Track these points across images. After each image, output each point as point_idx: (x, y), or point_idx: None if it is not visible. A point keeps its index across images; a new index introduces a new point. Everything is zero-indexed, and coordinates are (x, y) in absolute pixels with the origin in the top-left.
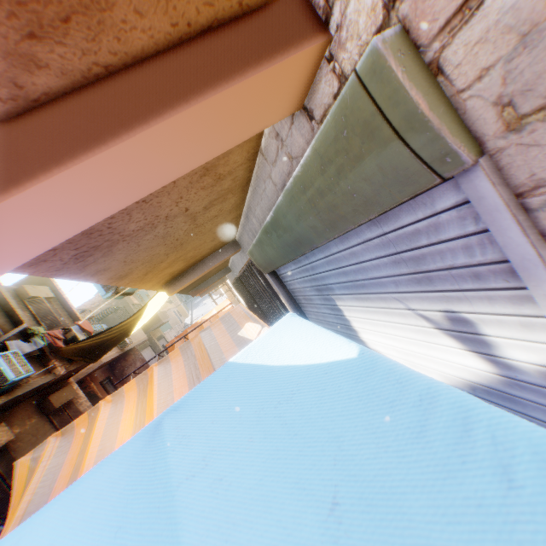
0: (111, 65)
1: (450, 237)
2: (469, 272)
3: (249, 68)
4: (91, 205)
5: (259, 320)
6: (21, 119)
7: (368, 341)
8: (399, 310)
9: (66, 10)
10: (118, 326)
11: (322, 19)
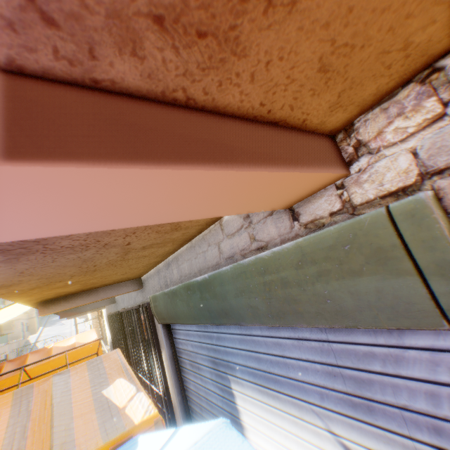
0: (194, 99)
1: (414, 376)
2: (428, 422)
3: (299, 165)
4: (66, 216)
5: (136, 379)
6: (59, 86)
7: (255, 445)
8: (315, 426)
9: (210, 26)
10: None
11: (346, 159)
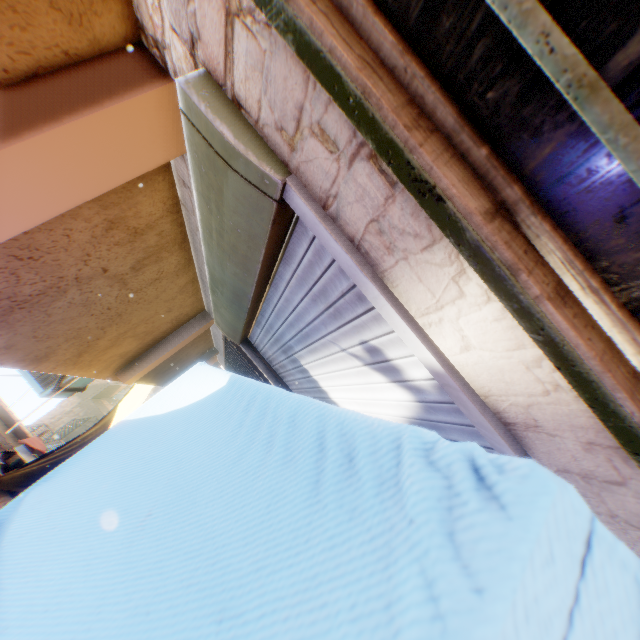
0: None
1: (329, 262)
2: (354, 295)
3: (82, 110)
4: None
5: None
6: None
7: (338, 401)
8: (338, 353)
9: None
10: (79, 438)
11: (163, 67)
